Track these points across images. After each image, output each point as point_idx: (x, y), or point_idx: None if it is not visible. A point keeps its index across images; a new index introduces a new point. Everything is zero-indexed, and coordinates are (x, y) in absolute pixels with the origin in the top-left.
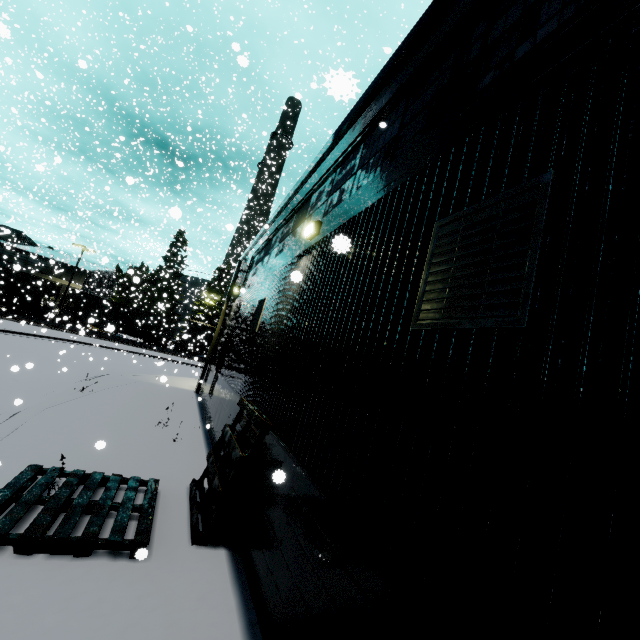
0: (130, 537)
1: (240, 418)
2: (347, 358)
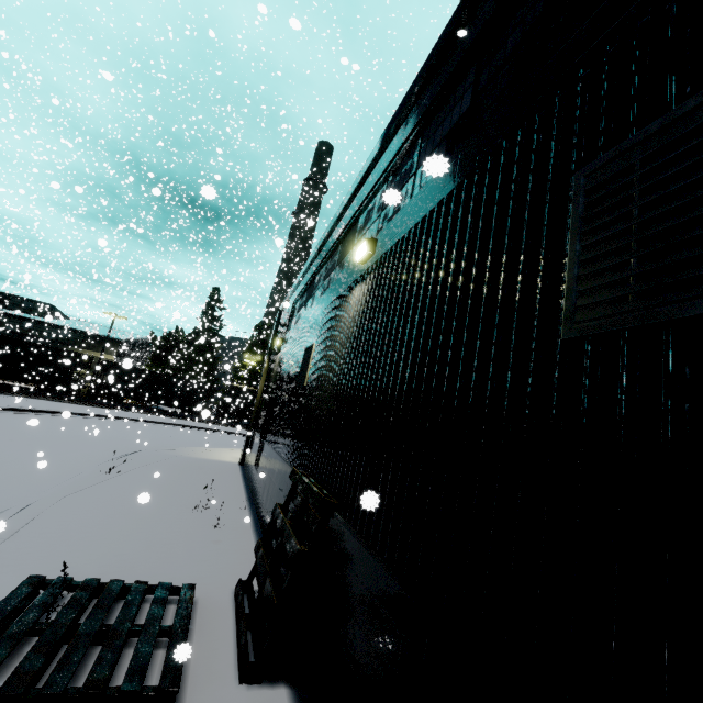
0: (154, 678)
1: (293, 495)
2: (443, 401)
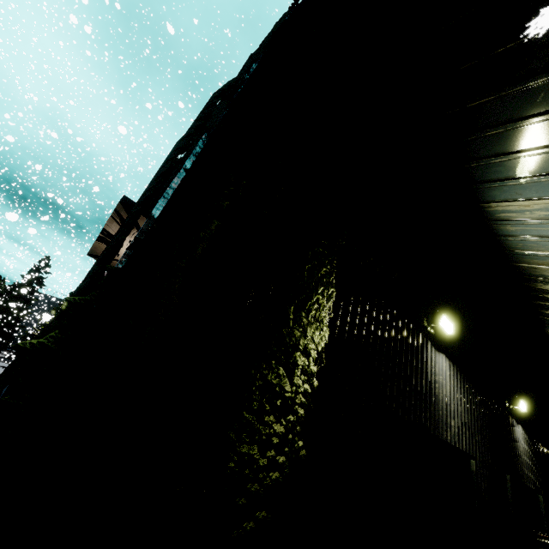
0: None
1: None
2: None
